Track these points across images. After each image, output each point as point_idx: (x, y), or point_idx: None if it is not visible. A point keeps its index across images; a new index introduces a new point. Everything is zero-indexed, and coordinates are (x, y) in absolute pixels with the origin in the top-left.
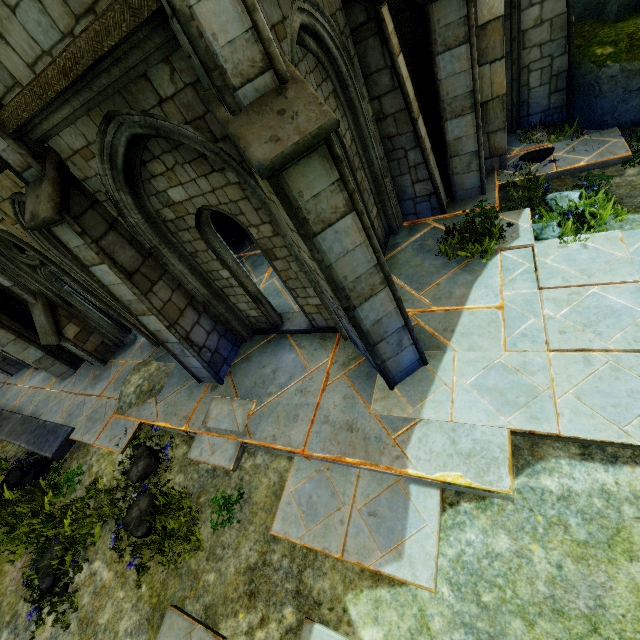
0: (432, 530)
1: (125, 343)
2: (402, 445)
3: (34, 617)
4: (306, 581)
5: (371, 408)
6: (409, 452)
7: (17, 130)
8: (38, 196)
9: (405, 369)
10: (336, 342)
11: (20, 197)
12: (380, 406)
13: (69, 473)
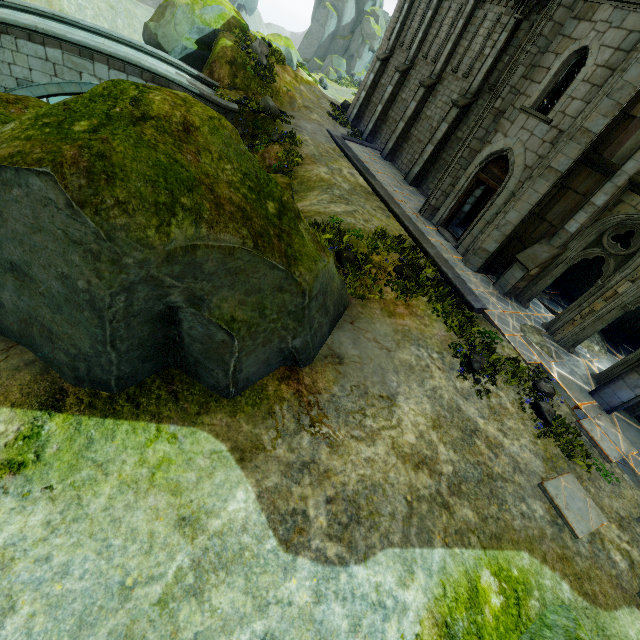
0: None
1: (521, 302)
2: None
3: (455, 369)
4: None
5: None
6: None
7: None
8: None
9: None
10: None
11: None
12: None
13: (492, 332)
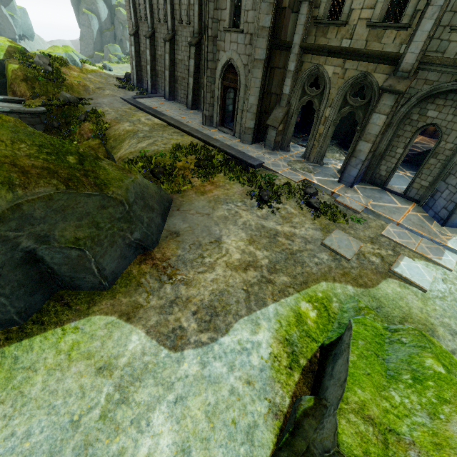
0: (453, 260)
1: (285, 149)
2: (446, 239)
3: (254, 206)
4: (397, 249)
5: (432, 226)
6: (449, 242)
7: (423, 62)
8: (399, 82)
9: (453, 223)
10: (413, 204)
11: (370, 74)
12: (436, 228)
13: (269, 174)
